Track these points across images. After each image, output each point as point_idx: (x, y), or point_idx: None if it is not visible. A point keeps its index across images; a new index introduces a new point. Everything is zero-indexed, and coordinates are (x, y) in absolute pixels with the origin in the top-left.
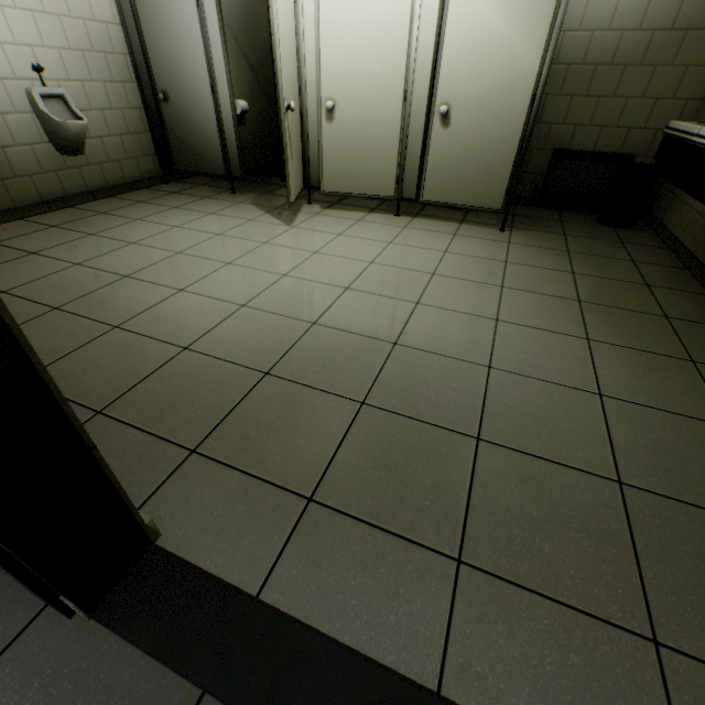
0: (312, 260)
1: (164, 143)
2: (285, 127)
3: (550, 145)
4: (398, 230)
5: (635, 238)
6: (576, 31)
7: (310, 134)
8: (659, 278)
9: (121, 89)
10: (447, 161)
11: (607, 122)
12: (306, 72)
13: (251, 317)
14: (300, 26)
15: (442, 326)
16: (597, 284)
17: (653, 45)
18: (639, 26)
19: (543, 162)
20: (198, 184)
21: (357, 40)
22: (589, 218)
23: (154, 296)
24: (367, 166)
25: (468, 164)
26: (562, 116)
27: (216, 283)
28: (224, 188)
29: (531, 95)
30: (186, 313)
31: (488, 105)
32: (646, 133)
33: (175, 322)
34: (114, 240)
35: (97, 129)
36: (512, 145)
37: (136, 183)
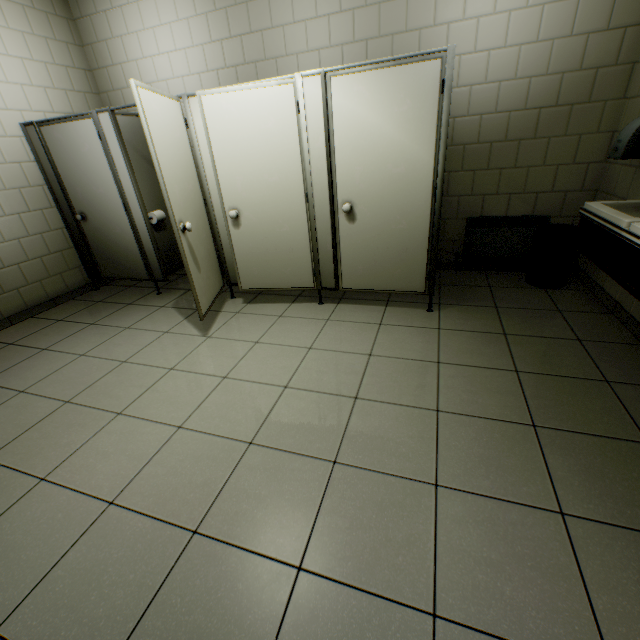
0: (218, 392)
1: (89, 255)
2: (184, 247)
3: (462, 215)
4: (320, 326)
5: (571, 301)
6: (465, 116)
7: (222, 238)
8: (616, 365)
9: (40, 216)
10: (360, 251)
11: (514, 190)
12: (209, 185)
13: (113, 530)
14: (196, 148)
15: (365, 512)
16: (549, 389)
17: (542, 120)
18: (524, 106)
19: (459, 229)
20: (128, 285)
21: (250, 155)
22: (517, 278)
23: (2, 499)
24: (281, 263)
25: (382, 253)
26: (468, 188)
27: (91, 457)
28: (151, 288)
29: (432, 186)
30: (29, 533)
31: (390, 198)
32: (554, 196)
33: (6, 559)
34: (2, 389)
35: (12, 257)
36: (423, 233)
37: (61, 297)
